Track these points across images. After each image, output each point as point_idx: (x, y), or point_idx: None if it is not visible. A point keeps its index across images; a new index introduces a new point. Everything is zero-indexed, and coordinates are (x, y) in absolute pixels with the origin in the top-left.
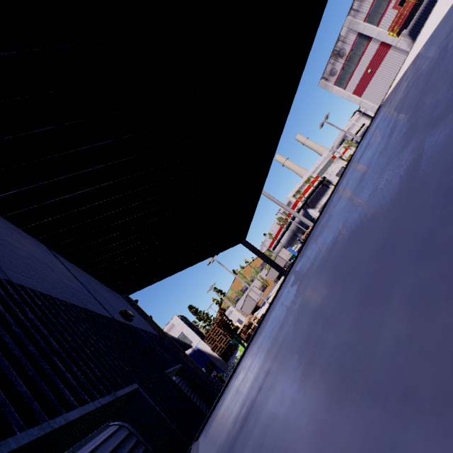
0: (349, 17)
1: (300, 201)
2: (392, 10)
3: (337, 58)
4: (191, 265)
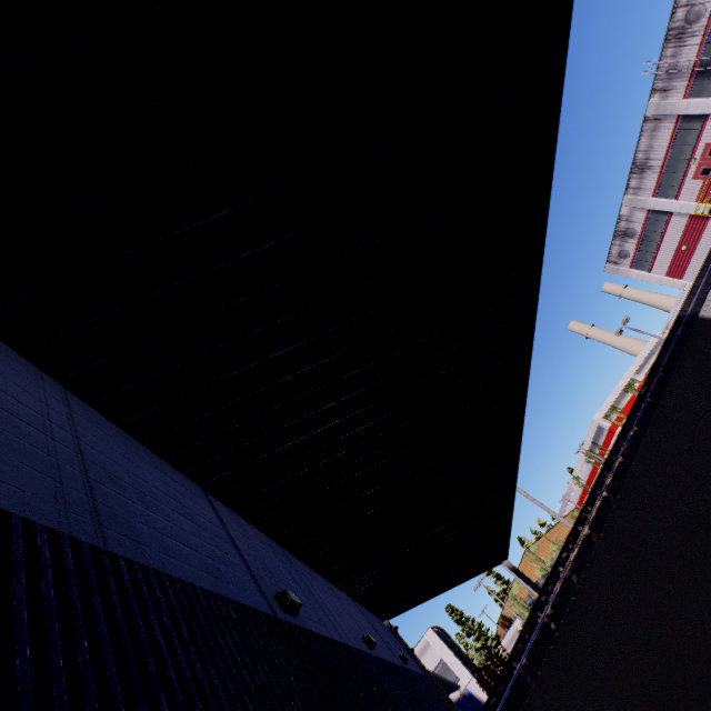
0: (627, 196)
1: (619, 425)
2: (693, 180)
3: (625, 238)
4: (448, 589)
